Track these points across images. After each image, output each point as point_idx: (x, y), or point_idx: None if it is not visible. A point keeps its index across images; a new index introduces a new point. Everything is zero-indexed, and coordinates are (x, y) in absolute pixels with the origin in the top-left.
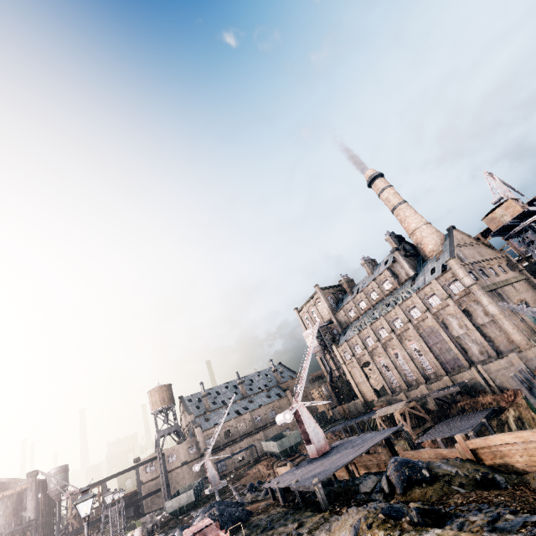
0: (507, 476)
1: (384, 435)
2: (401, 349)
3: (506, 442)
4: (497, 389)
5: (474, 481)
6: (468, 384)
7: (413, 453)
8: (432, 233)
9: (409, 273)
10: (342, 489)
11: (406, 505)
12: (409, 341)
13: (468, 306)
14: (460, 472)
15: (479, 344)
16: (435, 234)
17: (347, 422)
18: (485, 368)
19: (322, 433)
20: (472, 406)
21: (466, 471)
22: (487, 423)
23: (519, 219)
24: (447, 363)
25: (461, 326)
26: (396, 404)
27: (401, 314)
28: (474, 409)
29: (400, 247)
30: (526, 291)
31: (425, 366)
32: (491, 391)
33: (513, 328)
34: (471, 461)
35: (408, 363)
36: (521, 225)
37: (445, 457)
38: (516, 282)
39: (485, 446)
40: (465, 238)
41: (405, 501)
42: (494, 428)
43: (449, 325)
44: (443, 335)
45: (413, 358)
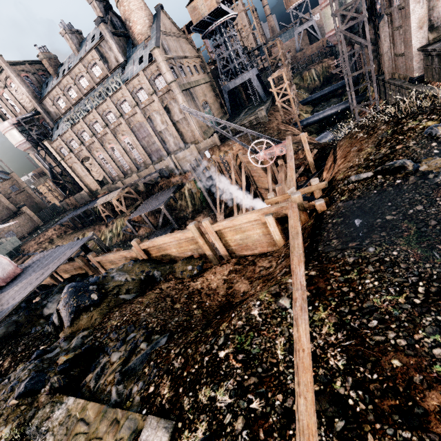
0: (164, 268)
1: (73, 251)
2: (116, 144)
3: (166, 242)
4: (182, 171)
5: (139, 282)
6: (166, 170)
7: (102, 258)
8: (141, 8)
9: (119, 59)
10: (25, 318)
11: (66, 345)
12: (123, 135)
13: (169, 104)
14: (129, 279)
15: (175, 138)
16: (143, 11)
17: (75, 212)
18: (176, 157)
19: (8, 259)
20: (167, 185)
21: (134, 275)
22: (173, 196)
23: (214, 16)
24: (153, 154)
25: (163, 122)
26: (114, 192)
27: (113, 108)
28: (168, 186)
29: (107, 19)
30: (209, 93)
31: (137, 157)
32: (179, 173)
33: (196, 125)
34: (141, 262)
35: (123, 155)
36: (214, 25)
37: (126, 256)
38: (204, 84)
39: (153, 246)
40: (171, 25)
41: (71, 333)
42: (178, 198)
43: (154, 121)
44: (150, 130)
45: (127, 151)
